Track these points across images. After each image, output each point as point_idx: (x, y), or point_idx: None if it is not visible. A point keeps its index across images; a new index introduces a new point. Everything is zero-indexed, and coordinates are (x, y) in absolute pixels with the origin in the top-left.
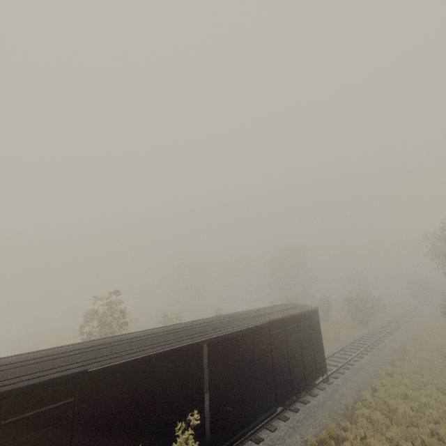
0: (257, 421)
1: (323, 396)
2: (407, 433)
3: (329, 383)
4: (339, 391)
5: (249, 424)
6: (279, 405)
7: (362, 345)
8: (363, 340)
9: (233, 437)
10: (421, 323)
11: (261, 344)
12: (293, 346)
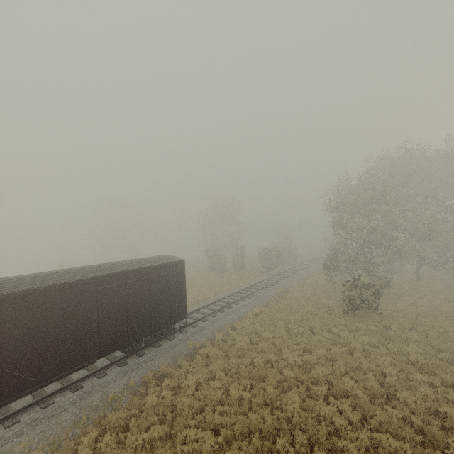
0: (60, 375)
1: (180, 338)
2: (226, 365)
3: (194, 326)
4: (200, 333)
5: (46, 380)
6: (103, 356)
7: (253, 289)
8: (258, 285)
9: (13, 396)
10: (317, 269)
11: (80, 300)
12: (137, 299)
